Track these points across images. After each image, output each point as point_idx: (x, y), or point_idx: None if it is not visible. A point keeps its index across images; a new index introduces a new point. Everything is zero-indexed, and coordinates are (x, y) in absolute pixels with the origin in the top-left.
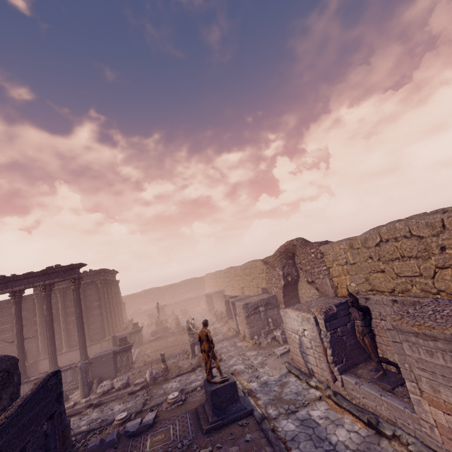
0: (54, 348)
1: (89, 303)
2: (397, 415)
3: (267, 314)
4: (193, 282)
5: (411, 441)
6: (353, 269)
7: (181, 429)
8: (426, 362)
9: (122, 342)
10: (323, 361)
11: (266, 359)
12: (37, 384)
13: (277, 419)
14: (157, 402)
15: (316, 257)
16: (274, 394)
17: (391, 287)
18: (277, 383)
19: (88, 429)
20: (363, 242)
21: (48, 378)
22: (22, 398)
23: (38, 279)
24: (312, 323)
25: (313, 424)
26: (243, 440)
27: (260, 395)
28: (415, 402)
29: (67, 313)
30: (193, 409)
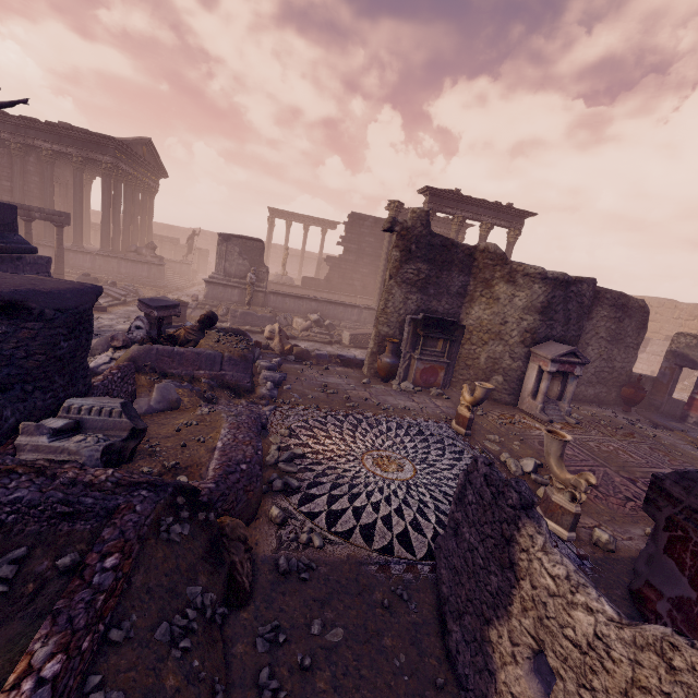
0: None
1: None
2: None
3: None
4: None
5: None
6: None
7: None
8: None
9: None
10: None
11: None
12: None
13: None
14: None
15: None
16: None
17: None
18: None
19: None
20: None
21: None
22: None
23: (486, 213)
24: None
25: None
26: None
27: None
28: None
29: None
30: None
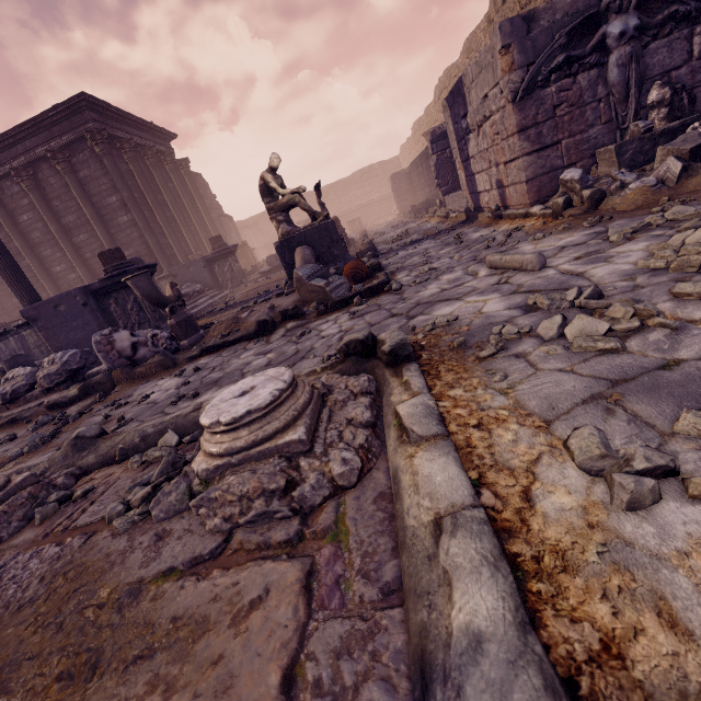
0: None
1: (98, 199)
2: None
3: (642, 63)
4: (376, 171)
5: None
6: None
7: None
8: None
9: (107, 263)
10: None
11: None
12: None
13: None
14: None
15: None
16: None
17: None
18: None
19: None
20: None
21: None
22: None
23: None
24: None
25: None
26: None
27: None
28: None
29: (66, 227)
30: None
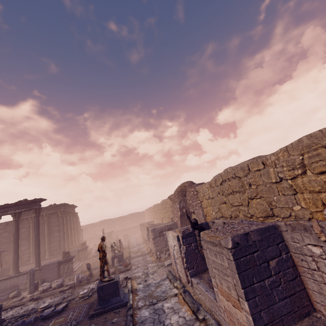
0: (17, 258)
1: (51, 227)
2: (212, 305)
3: None
4: (136, 215)
5: (211, 322)
6: (213, 202)
7: (77, 314)
8: (215, 262)
9: (65, 255)
10: (183, 267)
11: (158, 268)
12: None
13: (141, 308)
14: (73, 297)
15: (193, 194)
16: (149, 292)
17: (229, 214)
18: (155, 284)
19: (21, 315)
20: (214, 182)
21: None
22: None
23: (11, 209)
24: (176, 239)
25: (161, 312)
26: (110, 322)
27: (140, 292)
28: (216, 293)
29: None
30: (92, 302)
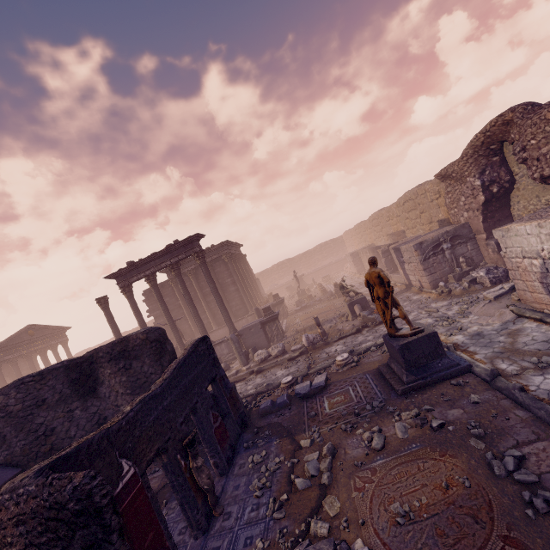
0: (202, 325)
1: (222, 280)
2: None
3: (455, 252)
4: (329, 245)
5: None
6: None
7: (364, 390)
8: None
9: (266, 312)
10: None
11: (468, 307)
12: (187, 349)
13: (521, 375)
14: (323, 365)
15: None
16: (500, 346)
17: None
18: (500, 332)
19: (256, 393)
20: None
21: (196, 343)
22: (175, 362)
23: (163, 259)
24: None
25: None
26: (467, 402)
27: (475, 348)
28: None
29: (204, 293)
30: (374, 370)
